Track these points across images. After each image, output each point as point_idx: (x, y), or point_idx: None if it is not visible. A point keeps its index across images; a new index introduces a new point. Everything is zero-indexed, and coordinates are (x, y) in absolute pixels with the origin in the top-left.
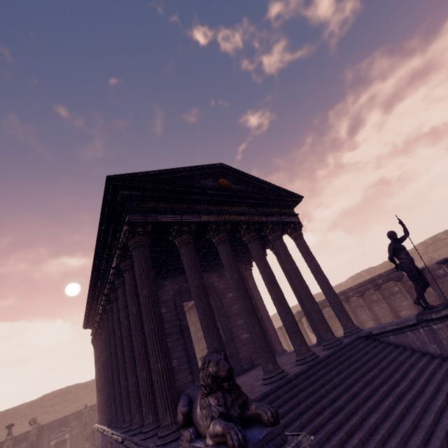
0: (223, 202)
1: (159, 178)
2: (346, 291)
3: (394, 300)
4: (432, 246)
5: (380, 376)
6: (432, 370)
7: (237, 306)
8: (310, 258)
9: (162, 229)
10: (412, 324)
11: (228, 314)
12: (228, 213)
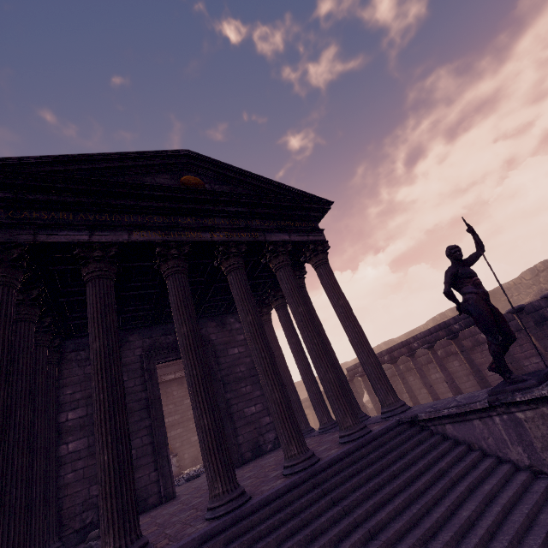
0: (184, 211)
1: (51, 171)
2: (409, 341)
3: (481, 352)
4: (545, 273)
5: (406, 513)
6: (507, 503)
7: (244, 367)
8: (336, 296)
9: (60, 255)
10: (481, 408)
11: (228, 379)
12: (190, 228)
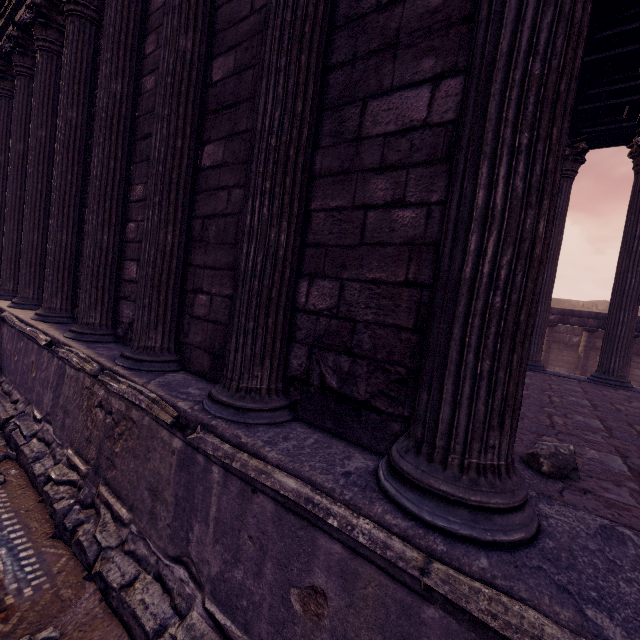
0: None
1: None
2: None
3: None
4: None
5: None
6: None
7: None
8: None
9: None
10: None
11: None
12: None
